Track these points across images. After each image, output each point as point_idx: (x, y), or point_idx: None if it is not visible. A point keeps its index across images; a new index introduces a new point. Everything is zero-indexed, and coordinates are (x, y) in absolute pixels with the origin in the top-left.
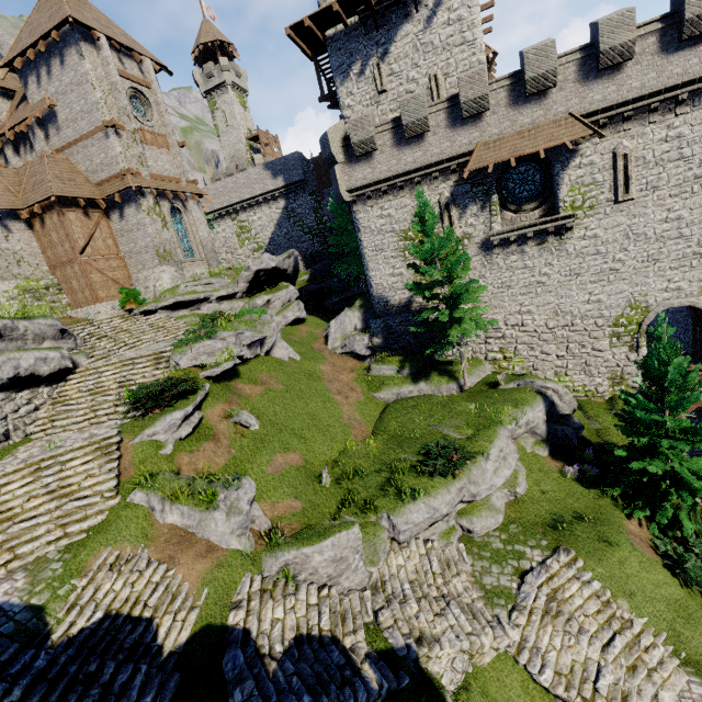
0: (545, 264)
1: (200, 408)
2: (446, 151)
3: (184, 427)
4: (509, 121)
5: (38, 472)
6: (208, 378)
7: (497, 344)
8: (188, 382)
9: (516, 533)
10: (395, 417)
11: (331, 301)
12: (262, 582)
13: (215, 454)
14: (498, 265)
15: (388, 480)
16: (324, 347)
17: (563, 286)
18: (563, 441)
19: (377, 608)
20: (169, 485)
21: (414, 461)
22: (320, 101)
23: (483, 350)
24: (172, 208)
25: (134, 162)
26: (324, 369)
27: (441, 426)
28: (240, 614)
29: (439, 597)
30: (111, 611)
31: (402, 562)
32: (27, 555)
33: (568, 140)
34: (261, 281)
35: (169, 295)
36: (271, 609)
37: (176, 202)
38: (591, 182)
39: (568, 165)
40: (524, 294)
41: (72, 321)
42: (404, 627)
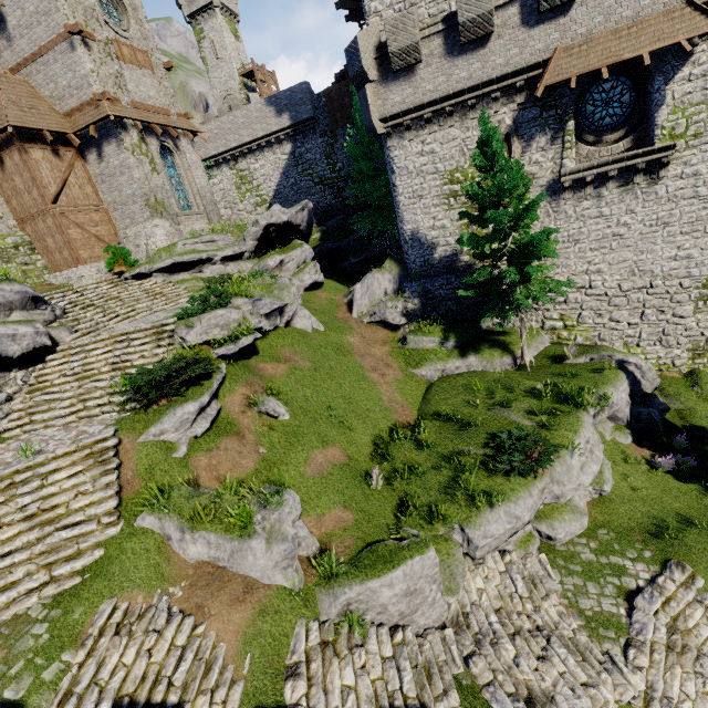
0: (626, 212)
1: (216, 396)
2: (513, 62)
3: (200, 422)
4: (602, 14)
5: (11, 489)
6: (223, 357)
7: (557, 311)
8: (199, 363)
9: (608, 541)
10: (444, 398)
11: (349, 262)
12: (320, 631)
13: (240, 454)
14: (566, 214)
15: (453, 481)
16: (348, 315)
17: (645, 239)
18: (646, 425)
19: (466, 654)
20: (187, 504)
21: (479, 455)
22: (338, 8)
23: (539, 317)
24: (162, 148)
25: (110, 85)
26: (352, 341)
27: (506, 410)
28: (300, 687)
29: (534, 631)
30: (122, 699)
31: (481, 584)
32: (1, 610)
33: (683, 40)
34: (271, 238)
35: (165, 255)
36: (338, 673)
37: (165, 140)
38: (701, 101)
39: (674, 77)
40: (595, 250)
41: (51, 288)
42: (507, 684)
